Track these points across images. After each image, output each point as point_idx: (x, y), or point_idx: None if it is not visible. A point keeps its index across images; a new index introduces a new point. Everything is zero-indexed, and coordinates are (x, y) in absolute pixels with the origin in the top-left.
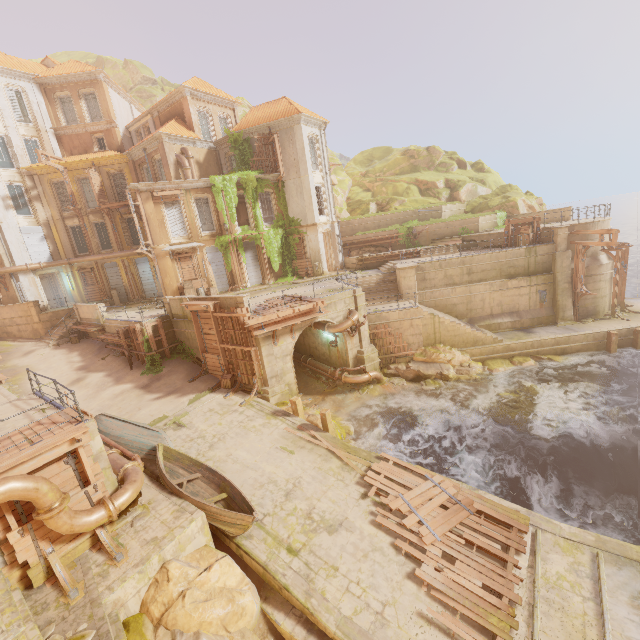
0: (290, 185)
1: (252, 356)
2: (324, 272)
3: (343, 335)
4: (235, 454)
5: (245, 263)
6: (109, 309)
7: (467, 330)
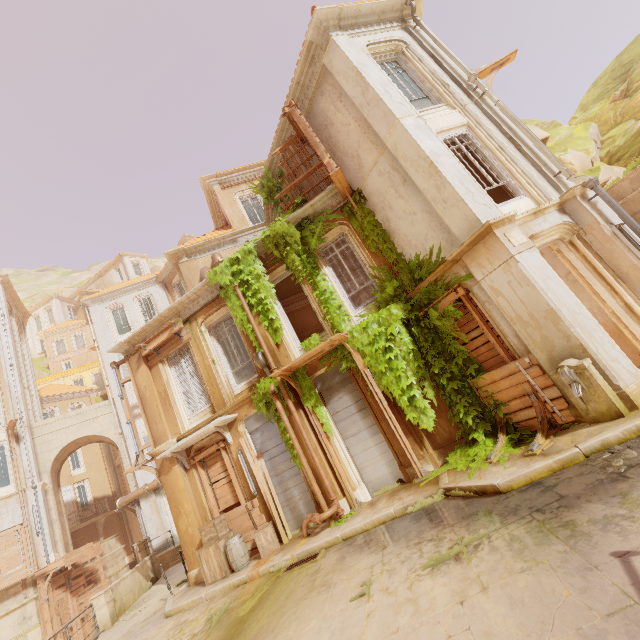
0: (374, 186)
1: None
2: (628, 393)
3: None
4: None
5: (330, 433)
6: None
7: None
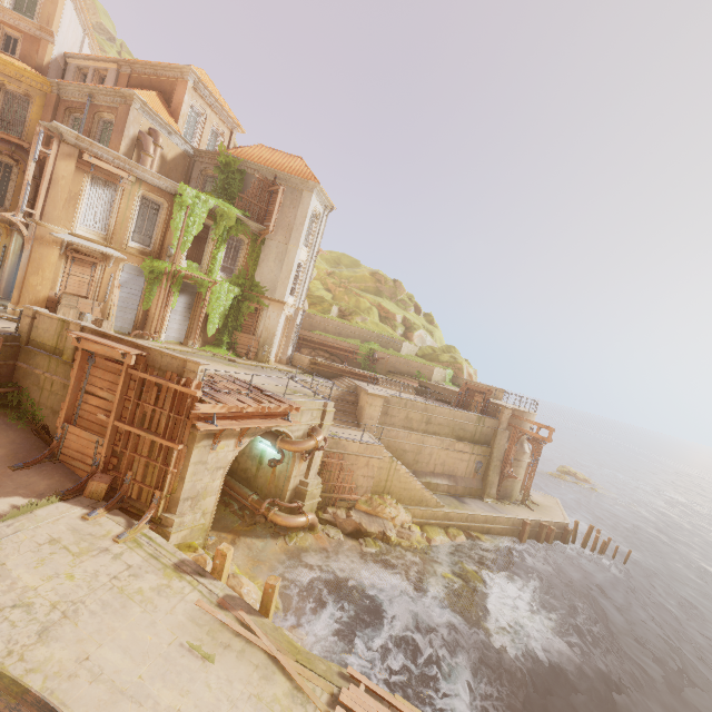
0: (272, 246)
1: (173, 458)
2: (270, 360)
3: (294, 455)
4: (97, 657)
5: (173, 308)
6: None
7: (418, 486)
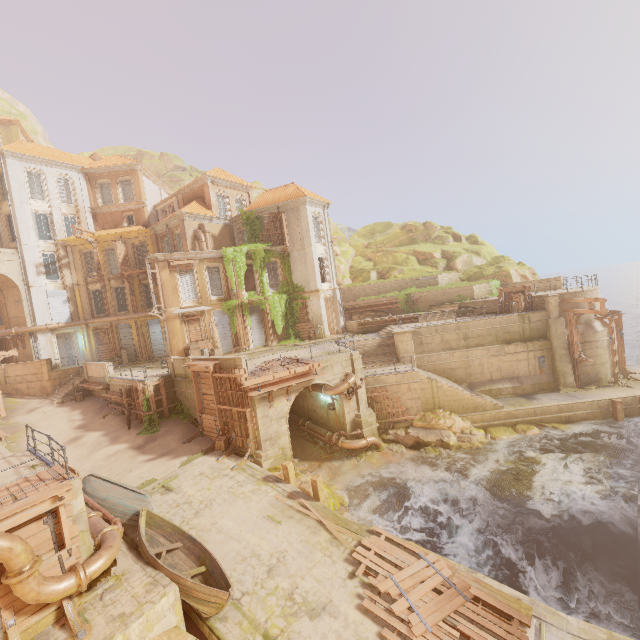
0: (295, 256)
1: (247, 417)
2: (325, 335)
3: (340, 398)
4: (220, 523)
5: (250, 326)
6: (117, 368)
7: (466, 395)
